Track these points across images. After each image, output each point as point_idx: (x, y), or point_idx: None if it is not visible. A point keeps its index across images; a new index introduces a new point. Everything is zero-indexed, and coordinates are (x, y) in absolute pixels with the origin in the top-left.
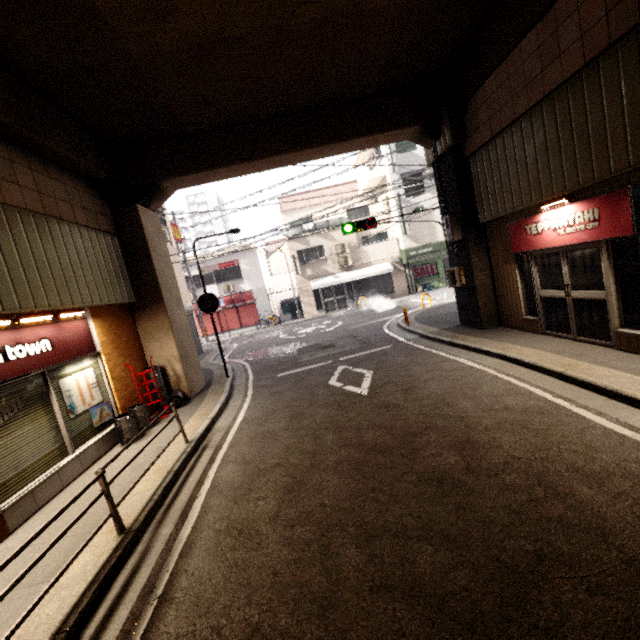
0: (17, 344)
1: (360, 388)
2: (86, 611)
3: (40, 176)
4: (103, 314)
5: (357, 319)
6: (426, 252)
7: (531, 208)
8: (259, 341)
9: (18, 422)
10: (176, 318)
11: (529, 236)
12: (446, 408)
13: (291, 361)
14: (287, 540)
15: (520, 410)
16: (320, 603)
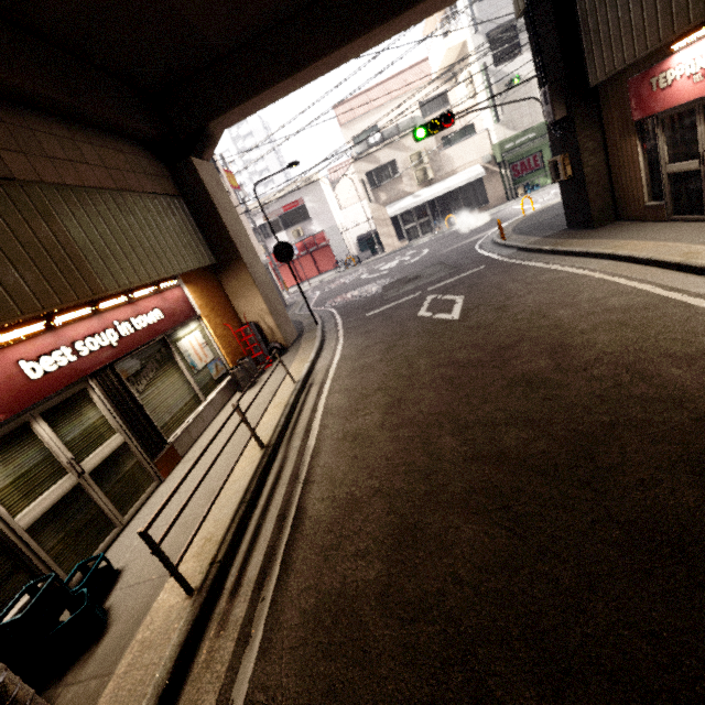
0: (138, 316)
1: (451, 314)
2: (255, 492)
3: (100, 149)
4: (192, 280)
5: (445, 243)
6: (527, 140)
7: (659, 50)
8: (341, 285)
9: (159, 379)
10: (256, 273)
11: (655, 93)
12: (541, 319)
13: (377, 300)
14: (394, 439)
15: (622, 309)
16: (424, 472)
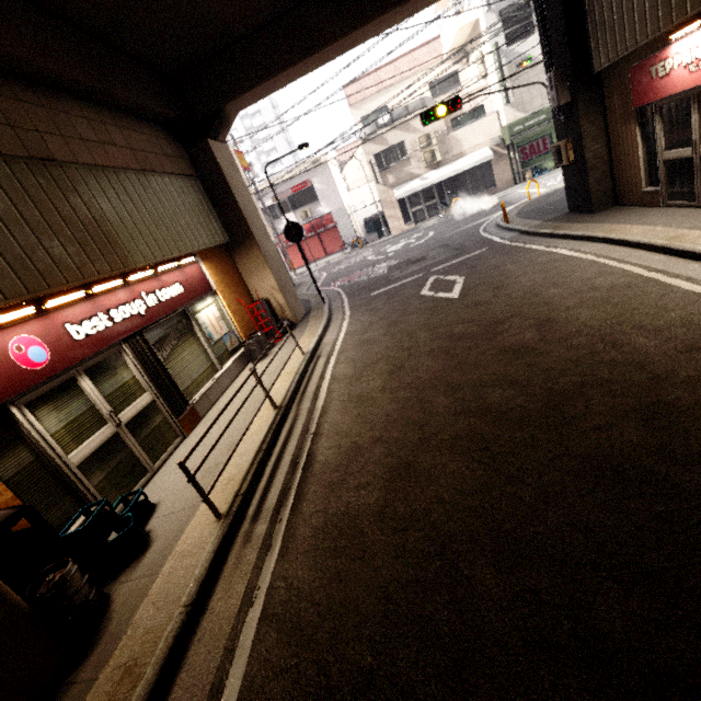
0: (161, 289)
1: (451, 293)
2: (270, 444)
3: (126, 132)
4: (208, 257)
5: (450, 226)
6: (536, 123)
7: (659, 39)
8: (347, 267)
9: (181, 347)
10: (268, 252)
11: (654, 81)
12: (533, 297)
13: (382, 280)
14: (393, 399)
15: (607, 288)
16: (419, 424)
